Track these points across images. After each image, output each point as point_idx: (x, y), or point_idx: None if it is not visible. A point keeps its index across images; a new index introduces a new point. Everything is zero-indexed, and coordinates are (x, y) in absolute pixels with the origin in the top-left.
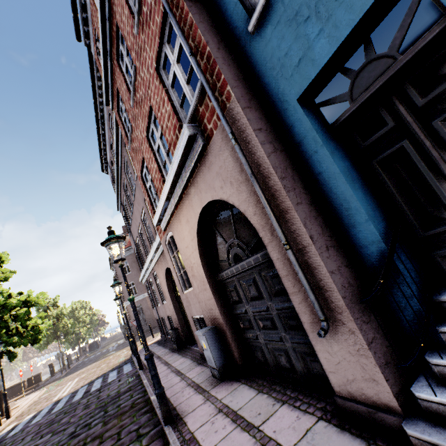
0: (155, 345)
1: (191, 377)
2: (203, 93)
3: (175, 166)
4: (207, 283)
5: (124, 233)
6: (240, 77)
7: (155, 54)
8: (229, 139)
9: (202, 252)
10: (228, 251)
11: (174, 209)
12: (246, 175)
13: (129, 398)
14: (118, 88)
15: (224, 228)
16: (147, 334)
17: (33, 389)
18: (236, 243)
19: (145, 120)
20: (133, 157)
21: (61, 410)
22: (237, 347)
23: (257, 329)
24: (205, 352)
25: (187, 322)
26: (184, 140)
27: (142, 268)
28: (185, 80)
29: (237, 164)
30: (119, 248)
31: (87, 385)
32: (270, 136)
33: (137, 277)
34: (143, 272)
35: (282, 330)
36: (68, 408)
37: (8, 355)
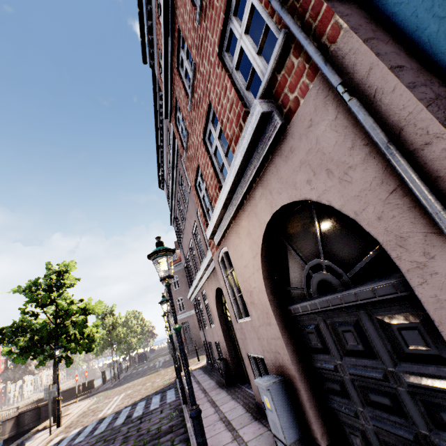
0: (201, 372)
1: (247, 439)
2: (284, 50)
3: (237, 161)
4: (272, 317)
5: (176, 248)
6: (350, 5)
7: (217, 36)
8: (330, 103)
9: (266, 274)
10: (308, 276)
11: (231, 219)
12: (363, 152)
13: (169, 444)
14: (176, 97)
15: (301, 243)
16: (192, 355)
17: (85, 395)
18: (323, 265)
19: (203, 121)
20: (187, 167)
21: (102, 434)
22: (318, 418)
23: (357, 402)
24: (267, 413)
25: (238, 354)
26: (253, 122)
27: (191, 285)
28: (256, 51)
29: (345, 139)
30: (167, 263)
31: (130, 406)
32: (420, 76)
33: (186, 292)
34: (192, 290)
35: (420, 424)
36: (109, 433)
37: (66, 359)
